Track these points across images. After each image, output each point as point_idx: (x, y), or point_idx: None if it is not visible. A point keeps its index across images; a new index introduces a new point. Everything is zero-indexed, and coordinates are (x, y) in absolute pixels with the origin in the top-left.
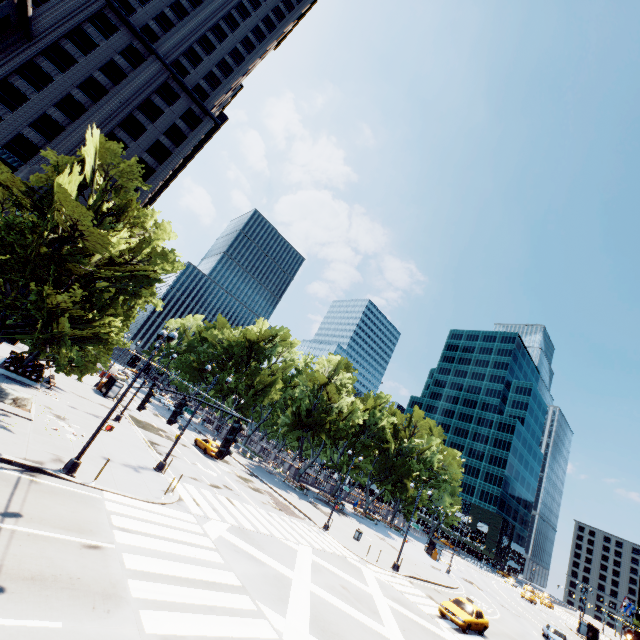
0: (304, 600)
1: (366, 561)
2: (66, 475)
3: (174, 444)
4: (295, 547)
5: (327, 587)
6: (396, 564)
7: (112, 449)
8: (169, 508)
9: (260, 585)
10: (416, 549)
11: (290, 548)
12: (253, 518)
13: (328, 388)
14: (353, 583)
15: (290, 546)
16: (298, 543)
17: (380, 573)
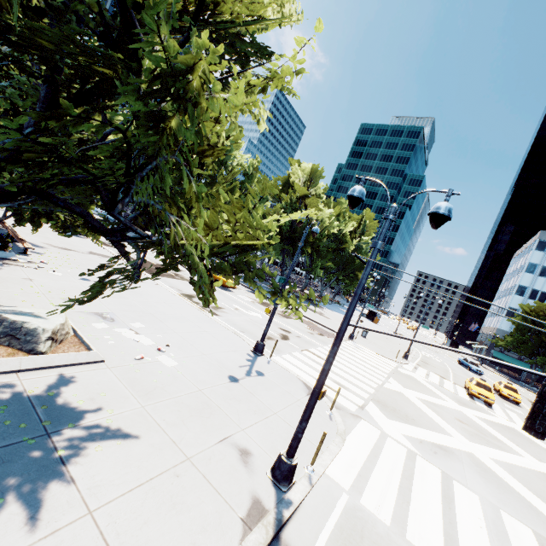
0: (519, 485)
1: (397, 362)
2: (290, 491)
3: (270, 322)
4: (396, 389)
5: (469, 435)
6: (407, 355)
7: (207, 348)
8: (351, 428)
9: (511, 503)
10: (362, 318)
11: (399, 394)
12: (347, 369)
13: (308, 201)
14: (446, 406)
15: (395, 391)
16: (386, 379)
17: (414, 371)
